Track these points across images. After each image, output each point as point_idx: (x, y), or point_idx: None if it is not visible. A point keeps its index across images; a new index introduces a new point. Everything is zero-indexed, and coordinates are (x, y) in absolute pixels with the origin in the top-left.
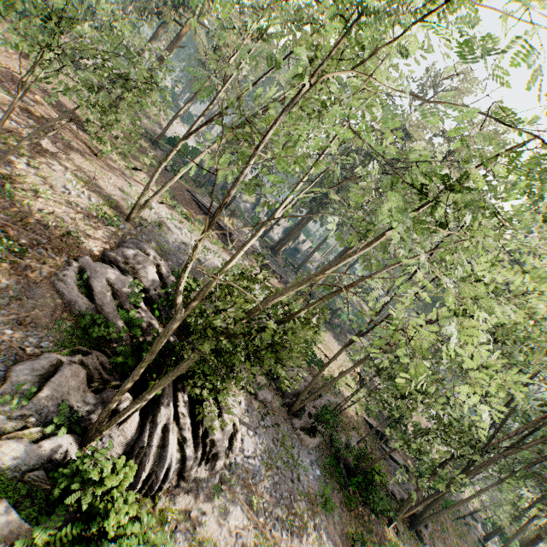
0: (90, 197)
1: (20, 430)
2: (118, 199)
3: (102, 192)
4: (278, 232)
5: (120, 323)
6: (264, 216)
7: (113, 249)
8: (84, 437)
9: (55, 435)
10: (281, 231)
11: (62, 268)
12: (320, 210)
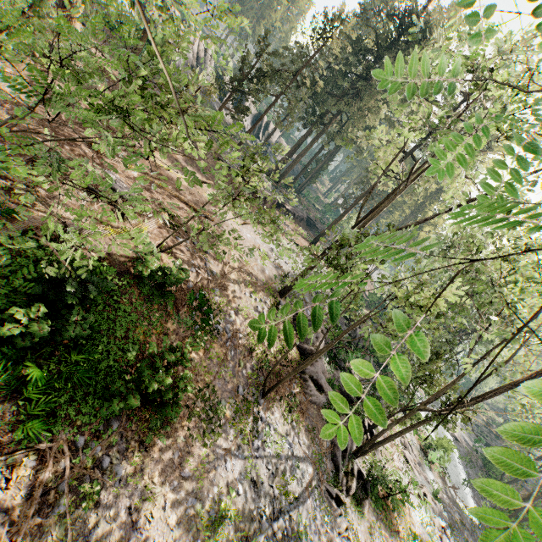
0: (264, 301)
1: (346, 475)
2: (264, 278)
3: (260, 284)
4: (247, 124)
5: (330, 389)
6: (231, 105)
7: (295, 336)
8: (355, 456)
9: (352, 465)
10: (249, 121)
11: (306, 386)
12: (324, 131)
